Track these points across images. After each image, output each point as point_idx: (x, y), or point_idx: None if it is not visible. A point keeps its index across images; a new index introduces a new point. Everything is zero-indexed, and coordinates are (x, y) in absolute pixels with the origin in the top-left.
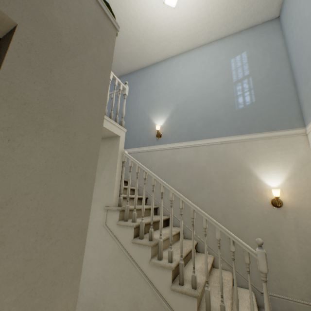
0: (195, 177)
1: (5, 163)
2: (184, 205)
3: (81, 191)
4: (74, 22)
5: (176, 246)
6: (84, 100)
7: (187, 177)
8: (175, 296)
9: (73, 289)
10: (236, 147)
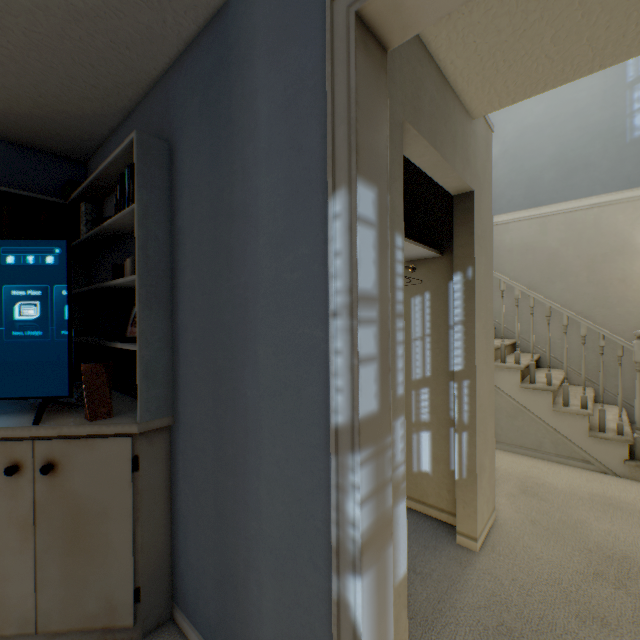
0: (537, 266)
1: (478, 272)
2: (519, 309)
3: (490, 287)
4: (481, 160)
5: (513, 357)
6: (487, 221)
7: (524, 268)
8: (525, 393)
9: (492, 344)
10: (620, 212)
